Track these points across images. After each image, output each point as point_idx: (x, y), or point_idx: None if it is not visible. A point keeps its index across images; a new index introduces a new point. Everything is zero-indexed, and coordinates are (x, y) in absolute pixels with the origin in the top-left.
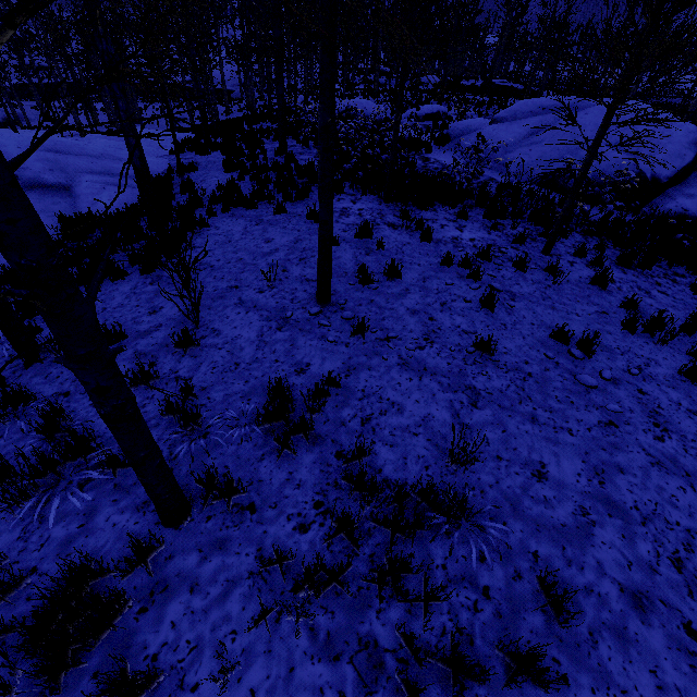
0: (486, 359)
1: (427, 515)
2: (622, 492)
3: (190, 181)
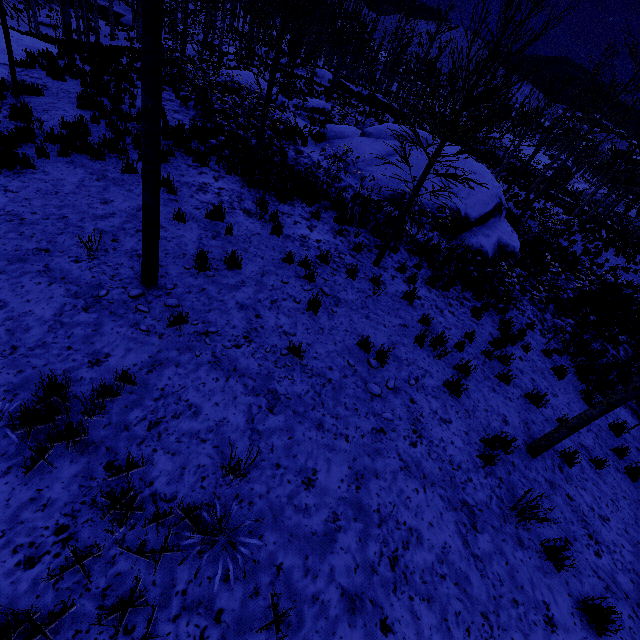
0: (296, 363)
1: (184, 535)
2: (371, 496)
3: (26, 106)
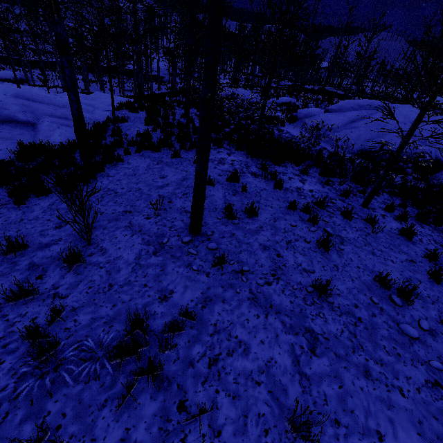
0: (322, 300)
1: None
2: None
3: (119, 128)
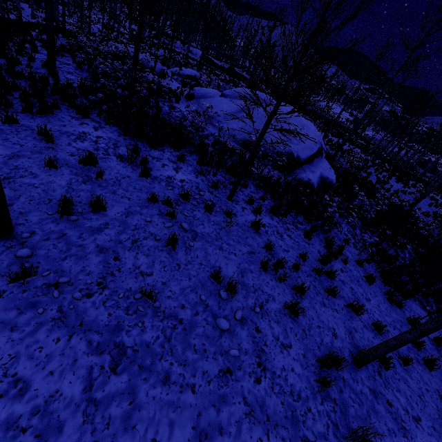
0: (148, 306)
1: None
2: None
3: None
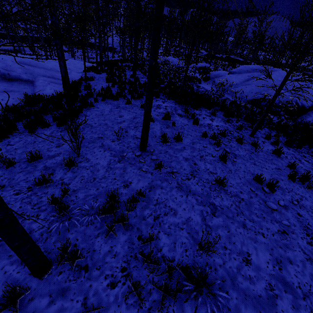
0: (221, 189)
1: (184, 283)
2: (291, 276)
3: (89, 84)
